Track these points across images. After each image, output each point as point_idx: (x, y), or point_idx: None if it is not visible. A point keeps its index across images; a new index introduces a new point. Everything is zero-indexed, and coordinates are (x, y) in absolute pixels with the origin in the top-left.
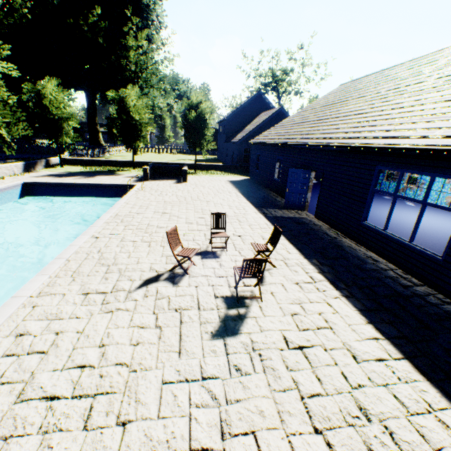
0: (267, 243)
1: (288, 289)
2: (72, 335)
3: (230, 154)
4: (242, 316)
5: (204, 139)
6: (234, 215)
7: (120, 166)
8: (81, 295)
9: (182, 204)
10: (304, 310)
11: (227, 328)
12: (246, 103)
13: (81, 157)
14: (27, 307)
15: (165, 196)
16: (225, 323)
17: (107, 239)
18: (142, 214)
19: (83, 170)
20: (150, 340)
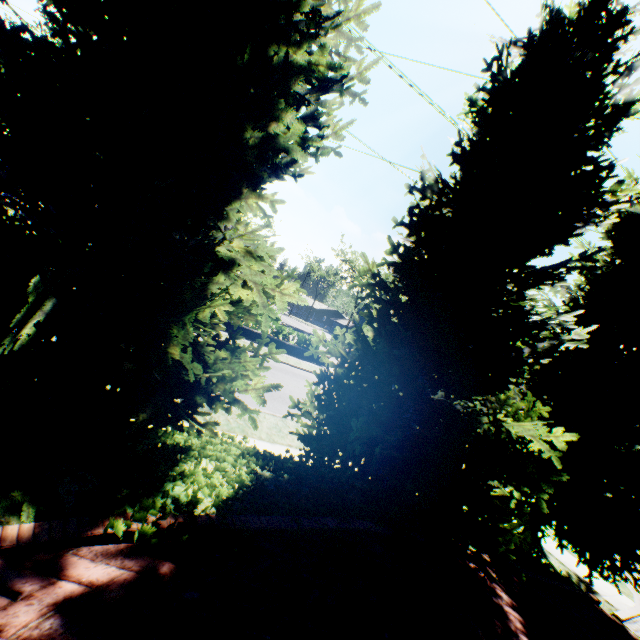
0: None
1: None
2: None
3: None
4: None
5: None
6: None
7: (10, 208)
8: None
9: None
10: None
11: None
12: None
13: None
14: None
15: None
16: None
17: None
18: None
19: None
20: None
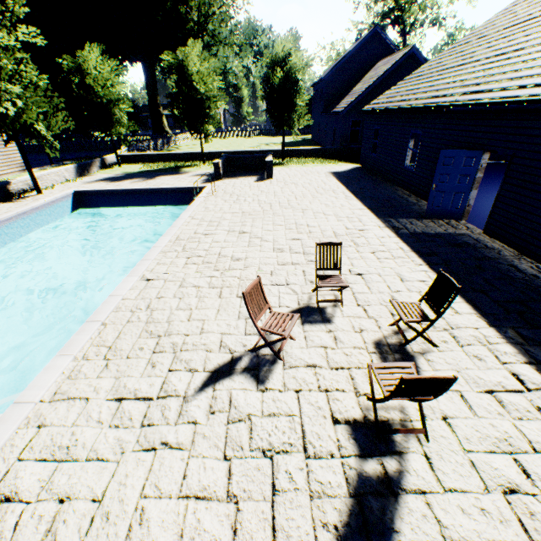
0: (420, 301)
1: (476, 409)
2: (84, 505)
3: (330, 131)
4: (392, 481)
5: (295, 113)
6: (346, 234)
7: (186, 160)
8: (112, 402)
9: (267, 216)
10: (528, 475)
11: (368, 519)
12: (355, 48)
13: (142, 151)
14: (31, 426)
15: (244, 204)
16: (361, 502)
17: (161, 282)
18: (211, 236)
19: (143, 170)
20: (216, 538)
